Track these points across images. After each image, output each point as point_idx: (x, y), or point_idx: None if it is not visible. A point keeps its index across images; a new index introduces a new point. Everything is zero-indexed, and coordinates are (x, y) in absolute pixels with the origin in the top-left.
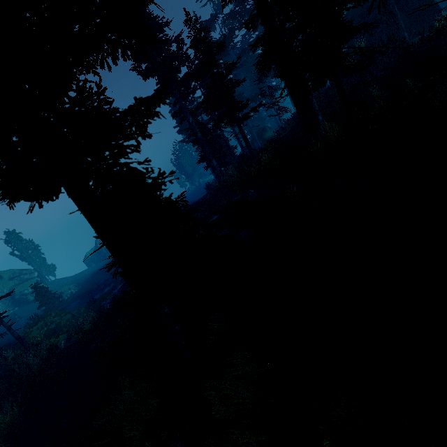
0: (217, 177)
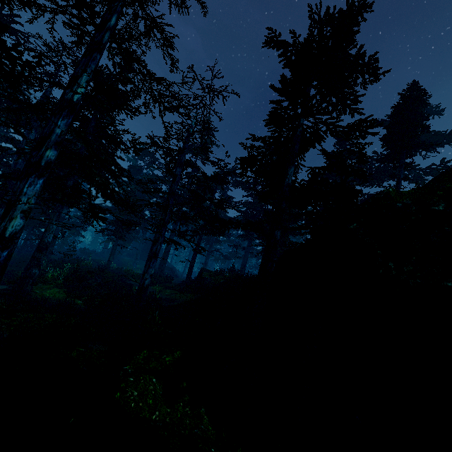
0: None
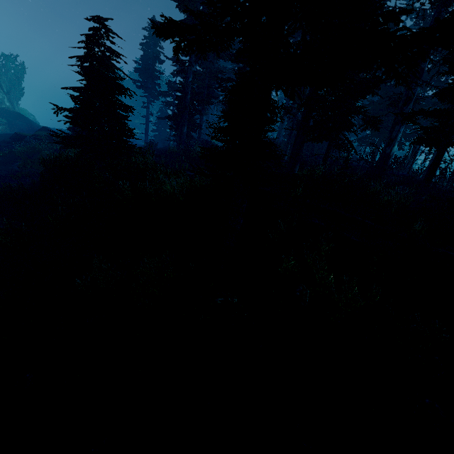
0: (179, 143)
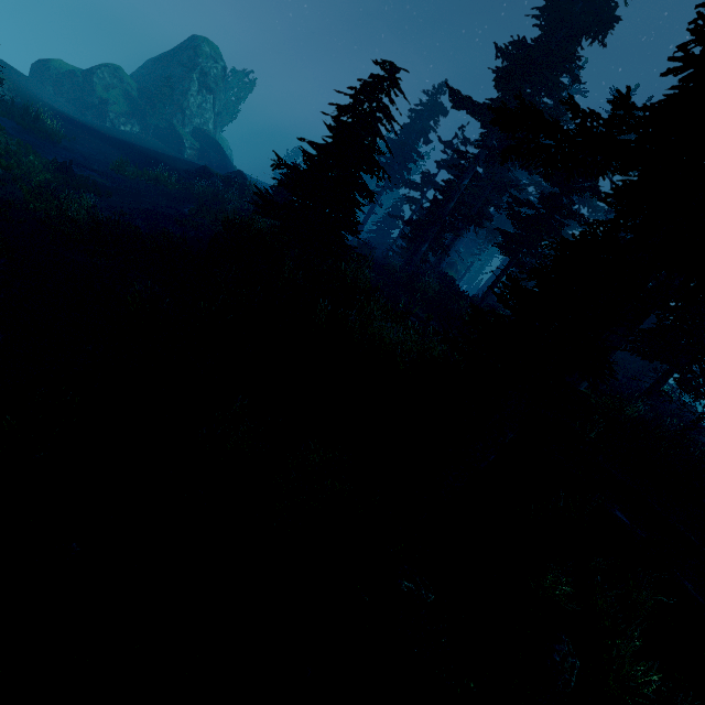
0: (407, 262)
